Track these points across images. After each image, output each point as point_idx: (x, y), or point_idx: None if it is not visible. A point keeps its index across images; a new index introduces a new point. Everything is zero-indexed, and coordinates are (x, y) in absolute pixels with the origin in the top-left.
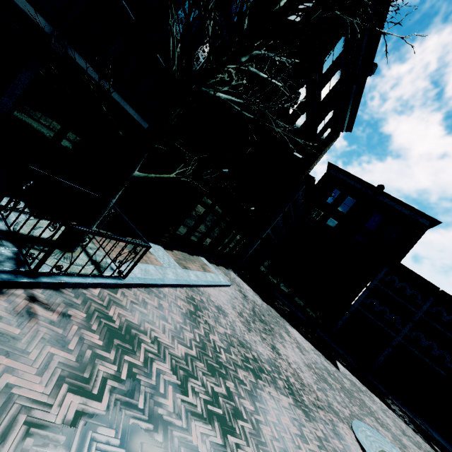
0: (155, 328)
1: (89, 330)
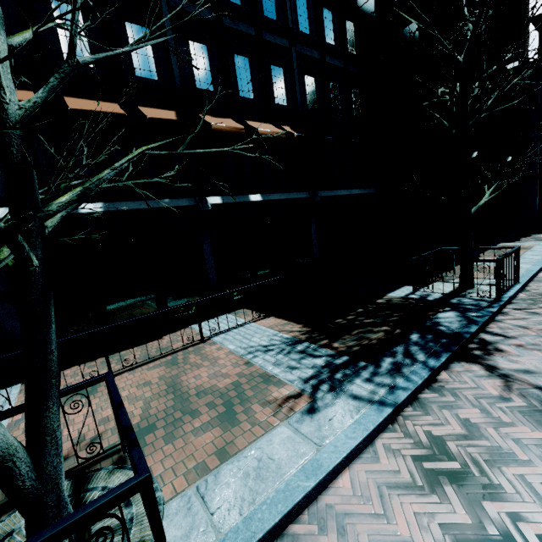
0: None
1: None
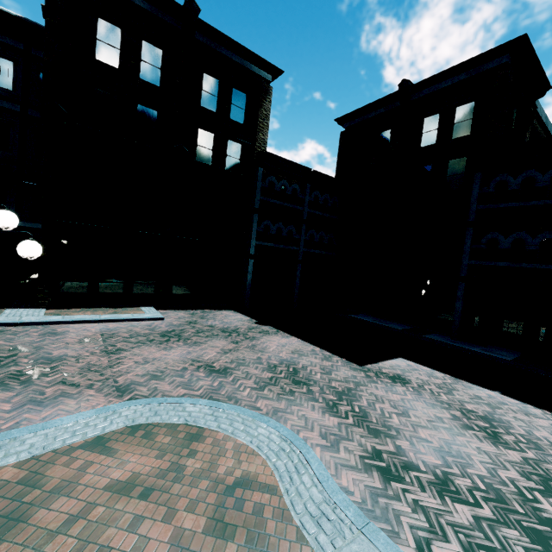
0: None
1: None
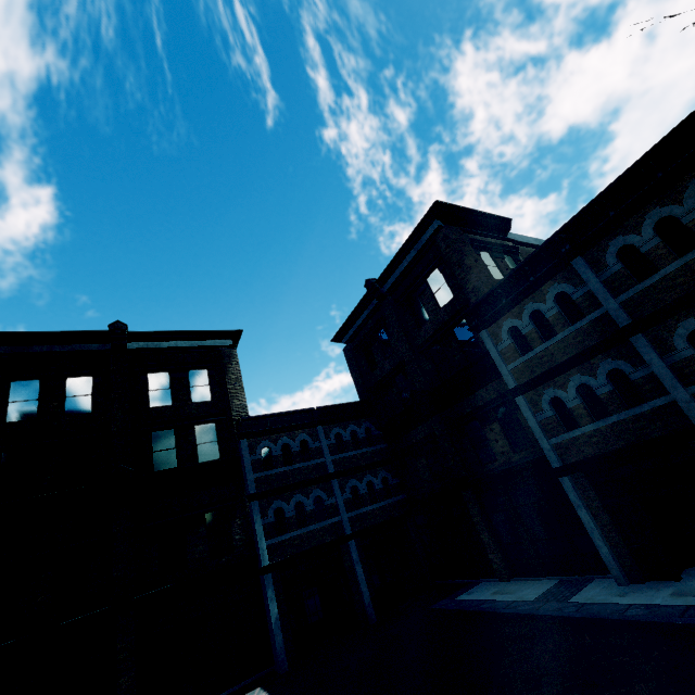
0: None
1: None
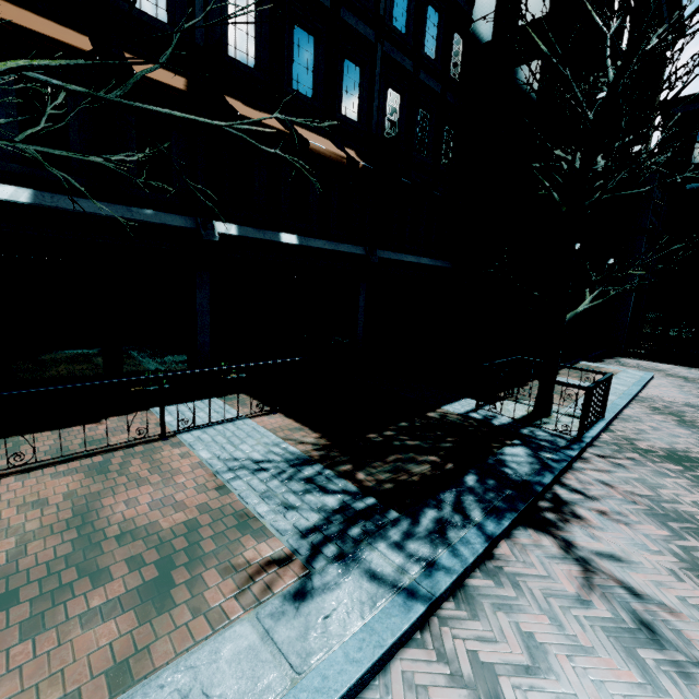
0: (685, 446)
1: (657, 463)
